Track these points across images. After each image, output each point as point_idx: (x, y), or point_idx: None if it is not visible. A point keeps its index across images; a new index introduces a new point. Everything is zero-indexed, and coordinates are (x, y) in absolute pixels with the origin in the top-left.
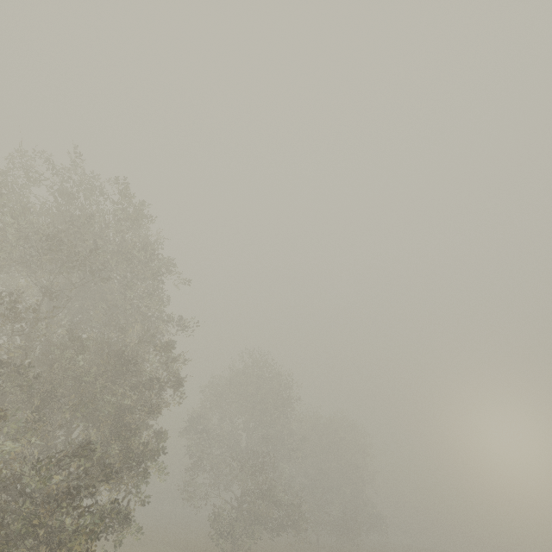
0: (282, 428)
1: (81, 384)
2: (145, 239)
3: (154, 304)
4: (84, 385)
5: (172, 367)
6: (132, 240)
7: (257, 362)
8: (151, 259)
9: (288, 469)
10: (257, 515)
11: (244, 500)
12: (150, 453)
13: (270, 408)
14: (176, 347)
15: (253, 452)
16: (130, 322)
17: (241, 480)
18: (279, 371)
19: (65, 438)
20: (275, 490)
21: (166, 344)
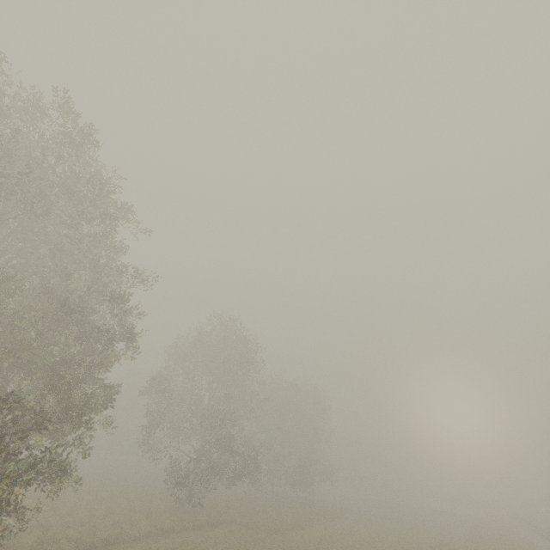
0: (245, 388)
1: (14, 330)
2: (97, 179)
3: (104, 250)
4: (17, 332)
5: (124, 320)
6: (76, 174)
7: (224, 324)
8: (101, 200)
9: (250, 427)
10: (214, 466)
11: (202, 453)
12: (97, 405)
13: (234, 369)
14: (127, 298)
15: (213, 409)
16: (78, 269)
17: (200, 435)
18: (245, 334)
19: (0, 387)
20: (234, 444)
21: (117, 295)
